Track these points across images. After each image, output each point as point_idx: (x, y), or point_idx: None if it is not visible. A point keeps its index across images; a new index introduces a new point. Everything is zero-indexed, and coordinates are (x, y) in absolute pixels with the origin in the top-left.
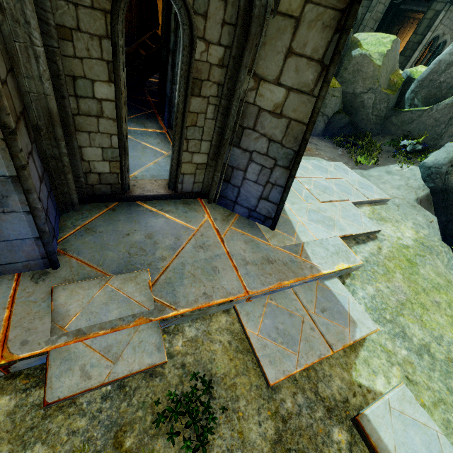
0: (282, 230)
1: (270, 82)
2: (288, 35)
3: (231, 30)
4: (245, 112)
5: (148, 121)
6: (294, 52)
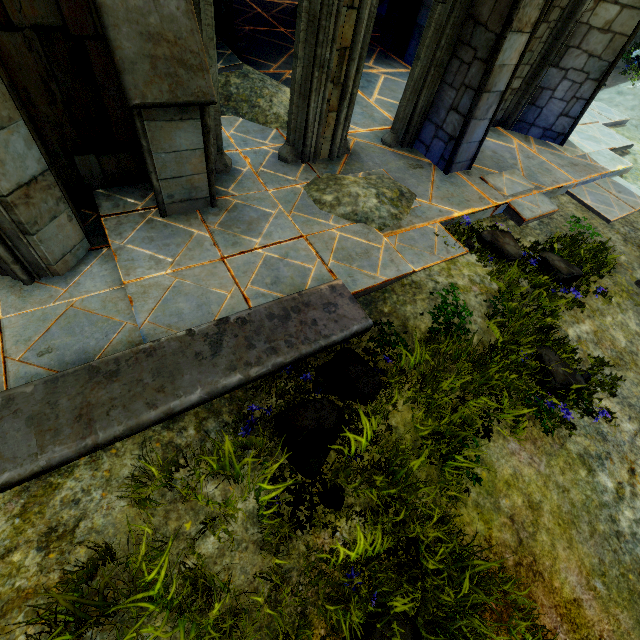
0: (568, 146)
1: (608, 2)
2: None
3: None
4: (575, 32)
5: (390, 61)
6: None
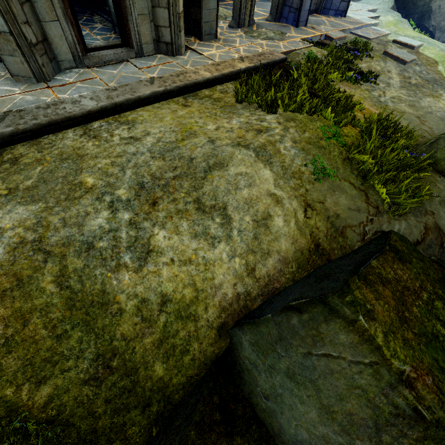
0: (348, 18)
1: None
2: None
3: None
4: None
5: None
6: None
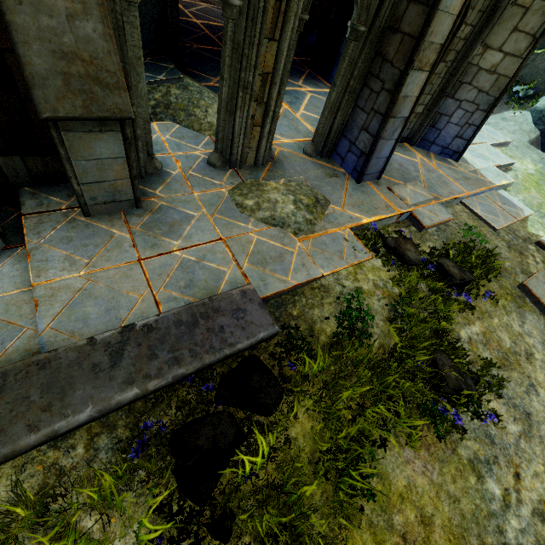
0: (462, 162)
1: (494, 49)
2: (517, 18)
3: (480, 15)
4: (468, 72)
5: (316, 82)
6: (517, 30)
